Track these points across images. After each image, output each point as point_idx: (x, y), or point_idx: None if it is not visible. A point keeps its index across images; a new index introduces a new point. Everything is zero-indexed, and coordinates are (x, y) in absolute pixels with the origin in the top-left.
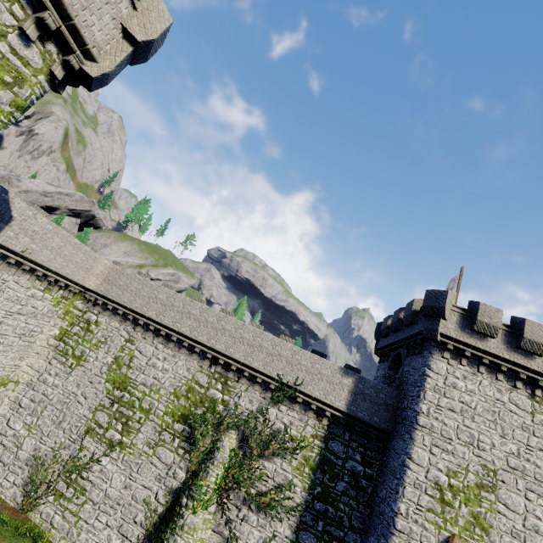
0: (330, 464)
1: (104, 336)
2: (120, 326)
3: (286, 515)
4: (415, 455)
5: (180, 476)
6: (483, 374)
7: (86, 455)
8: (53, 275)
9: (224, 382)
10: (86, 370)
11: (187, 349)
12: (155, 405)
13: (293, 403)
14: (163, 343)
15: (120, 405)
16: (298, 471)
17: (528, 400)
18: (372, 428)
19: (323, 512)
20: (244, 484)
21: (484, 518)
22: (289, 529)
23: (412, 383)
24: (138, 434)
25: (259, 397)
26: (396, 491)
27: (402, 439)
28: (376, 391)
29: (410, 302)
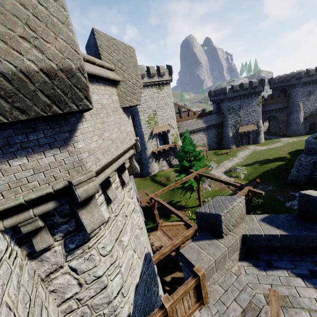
0: None
1: None
2: None
3: None
4: (141, 118)
5: None
6: (146, 89)
7: None
8: None
9: None
10: None
11: None
12: None
13: None
14: None
15: None
16: None
17: (156, 90)
18: None
19: None
20: None
21: (156, 121)
22: None
23: None
24: None
25: None
26: (141, 128)
27: (137, 117)
28: None
29: None
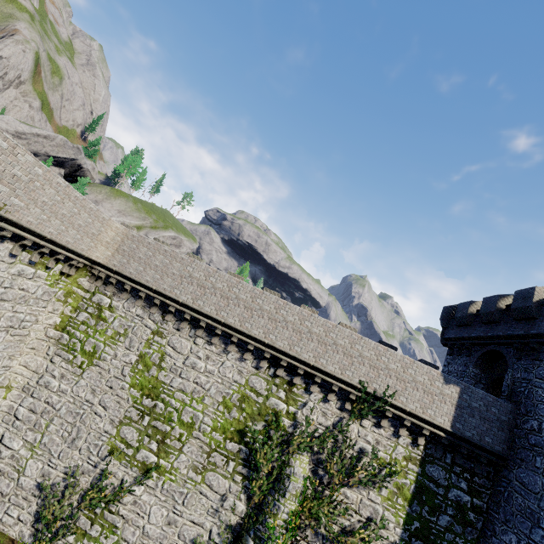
0: (429, 493)
1: (123, 326)
2: (143, 313)
3: None
4: None
5: (239, 509)
6: None
7: (113, 482)
8: (46, 244)
9: (288, 389)
10: (102, 371)
11: (237, 346)
12: (199, 418)
13: (379, 417)
14: (203, 336)
15: (152, 418)
16: (389, 502)
17: None
18: (483, 451)
19: None
20: (322, 518)
21: None
22: None
23: None
24: (180, 456)
25: (334, 409)
26: None
27: (540, 474)
28: (486, 404)
29: (525, 290)
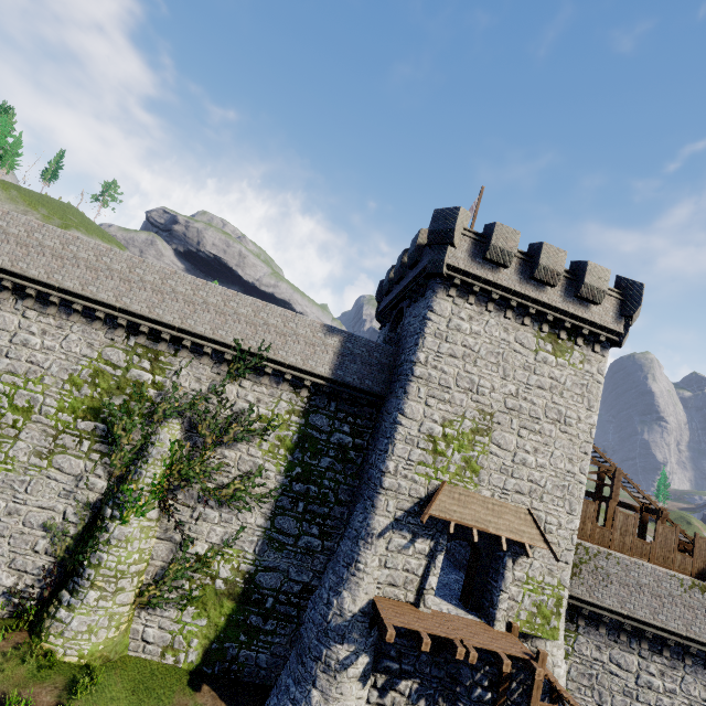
0: (312, 441)
1: None
2: None
3: (257, 504)
4: (408, 409)
5: (99, 486)
6: (491, 313)
7: None
8: None
9: (153, 358)
10: None
11: (84, 316)
12: (39, 400)
13: (261, 376)
14: (36, 308)
15: None
16: (270, 454)
17: (534, 337)
18: (364, 394)
19: (304, 492)
20: (198, 480)
21: (475, 461)
22: (262, 518)
23: (412, 334)
24: (17, 444)
25: (210, 373)
26: (385, 451)
27: (396, 396)
28: (369, 350)
29: (416, 236)
